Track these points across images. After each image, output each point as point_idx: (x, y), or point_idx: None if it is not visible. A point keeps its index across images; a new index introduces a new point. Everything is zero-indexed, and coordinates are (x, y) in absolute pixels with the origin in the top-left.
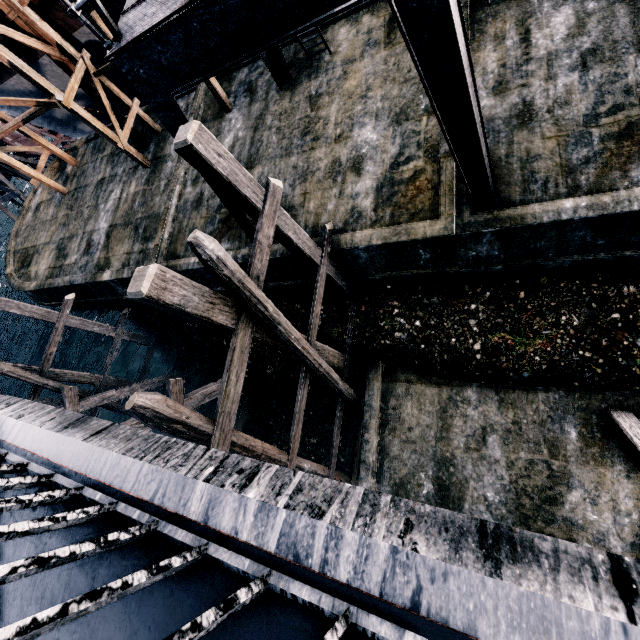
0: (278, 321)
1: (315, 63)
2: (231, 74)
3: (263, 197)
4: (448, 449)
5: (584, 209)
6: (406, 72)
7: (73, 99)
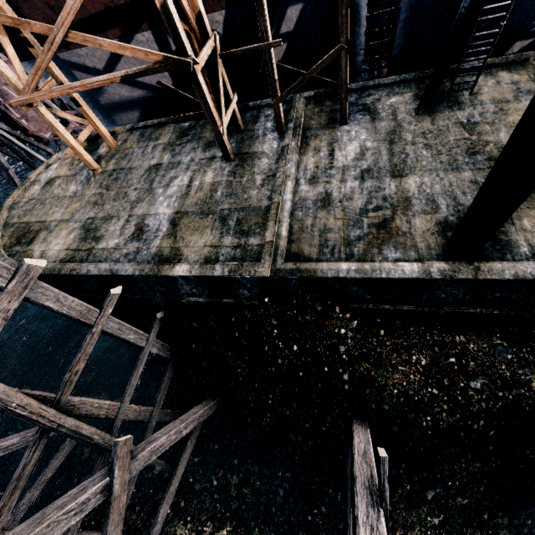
0: None
1: (452, 98)
2: (334, 96)
3: None
4: None
5: None
6: None
7: (135, 87)
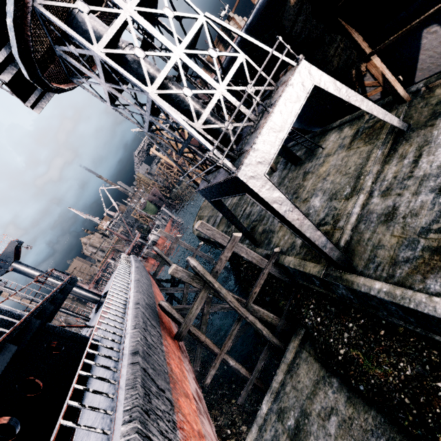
0: (220, 291)
1: (314, 153)
2: None
3: (228, 241)
4: (309, 407)
5: (383, 293)
6: (348, 168)
7: None
